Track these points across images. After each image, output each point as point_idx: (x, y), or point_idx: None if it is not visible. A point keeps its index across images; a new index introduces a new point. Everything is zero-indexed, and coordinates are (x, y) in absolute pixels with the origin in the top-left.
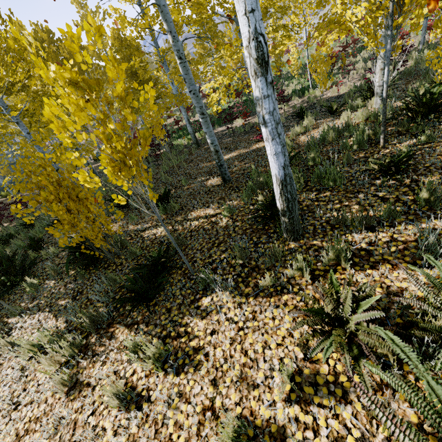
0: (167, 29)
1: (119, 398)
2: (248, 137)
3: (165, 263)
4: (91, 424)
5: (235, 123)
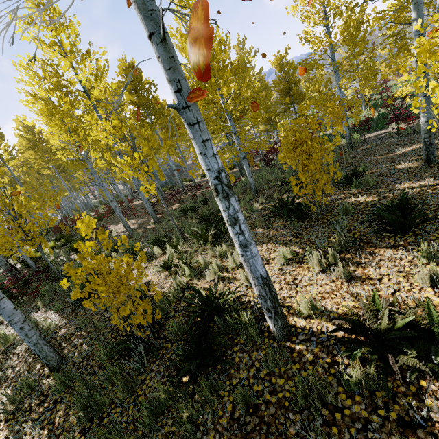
0: (415, 17)
1: (434, 279)
2: None
3: (406, 210)
4: (402, 296)
5: (390, 129)
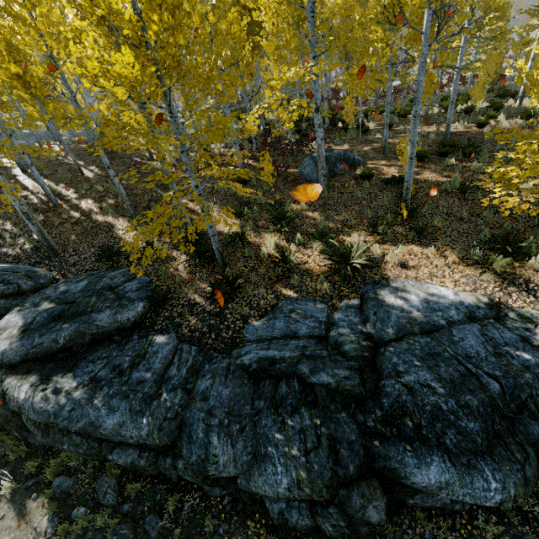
0: None
1: None
2: None
3: None
4: None
5: None
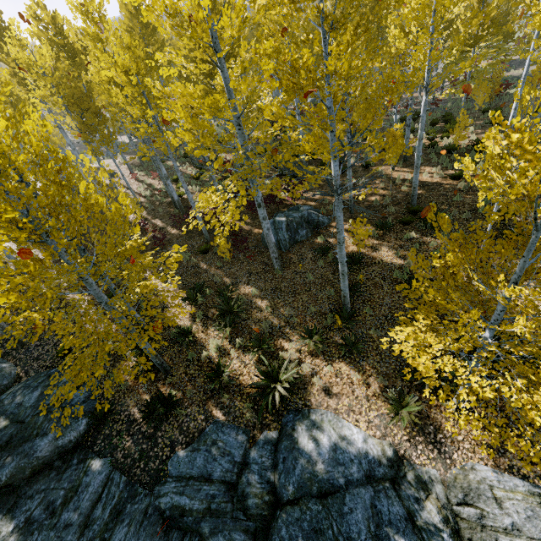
0: None
1: None
2: None
3: None
4: None
5: None
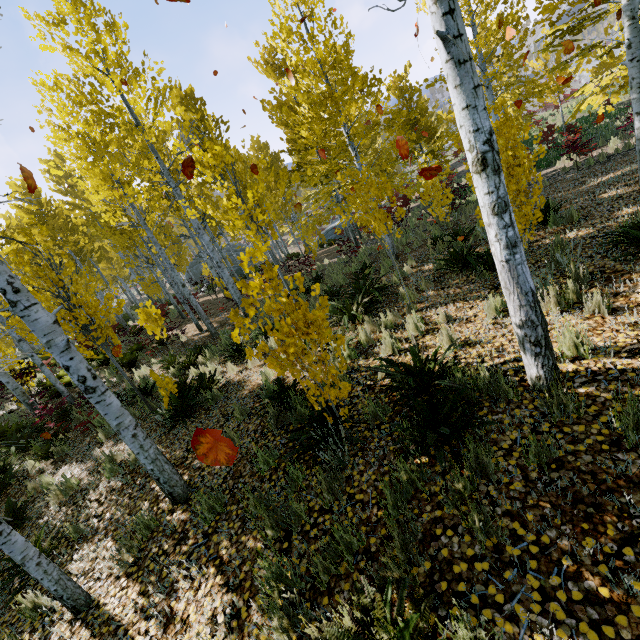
0: None
1: None
2: (618, 161)
3: None
4: None
5: (560, 165)
